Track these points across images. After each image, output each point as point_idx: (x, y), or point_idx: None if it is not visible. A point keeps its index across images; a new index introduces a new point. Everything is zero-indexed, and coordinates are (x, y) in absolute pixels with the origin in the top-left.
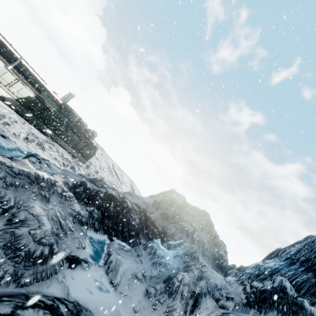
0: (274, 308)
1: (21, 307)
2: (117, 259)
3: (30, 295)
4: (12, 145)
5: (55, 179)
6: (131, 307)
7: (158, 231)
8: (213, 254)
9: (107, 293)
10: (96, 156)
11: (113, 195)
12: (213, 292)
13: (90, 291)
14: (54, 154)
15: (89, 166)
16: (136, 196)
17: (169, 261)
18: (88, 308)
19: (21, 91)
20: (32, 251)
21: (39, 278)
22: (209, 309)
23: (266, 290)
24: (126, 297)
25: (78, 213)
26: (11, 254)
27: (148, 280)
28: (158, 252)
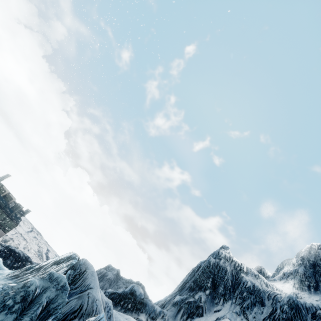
0: (119, 305)
1: None
2: None
3: None
4: None
5: None
6: None
7: None
8: None
9: None
10: (24, 237)
11: (15, 251)
12: None
13: None
14: None
15: (8, 240)
16: None
17: None
18: None
19: None
20: None
21: None
22: None
23: (116, 292)
24: None
25: None
26: None
27: None
28: None
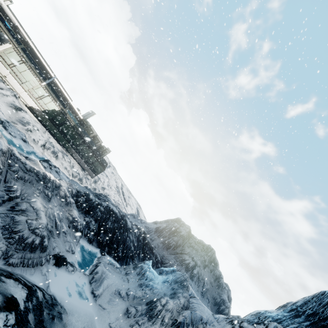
0: None
1: (5, 276)
2: (103, 272)
3: (14, 274)
4: (30, 149)
5: (60, 183)
6: (107, 322)
7: (155, 259)
8: (214, 297)
9: (86, 302)
10: (106, 173)
11: (113, 210)
12: (196, 324)
13: (69, 293)
14: (65, 164)
15: (97, 181)
16: (139, 220)
17: (156, 285)
18: (63, 306)
19: (48, 104)
20: (25, 237)
21: (26, 263)
22: None
23: None
24: (104, 311)
25: (75, 219)
26: (7, 235)
27: (131, 300)
28: (148, 273)
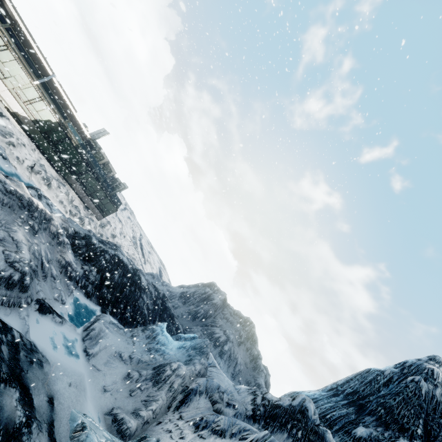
0: (285, 430)
1: None
2: (102, 330)
3: None
4: (11, 170)
5: (52, 216)
6: (101, 384)
7: (176, 330)
8: (247, 380)
9: (76, 360)
10: (119, 217)
11: (123, 261)
12: (212, 392)
13: (54, 346)
14: (61, 196)
15: (105, 225)
16: (160, 281)
17: (169, 351)
18: (46, 357)
19: (42, 112)
20: (0, 269)
21: None
22: (199, 410)
23: (281, 406)
24: (98, 373)
25: (69, 264)
26: None
27: (135, 364)
28: (160, 337)
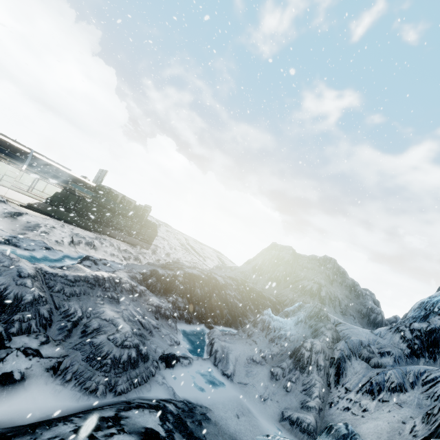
0: None
1: (124, 410)
2: (223, 347)
3: (131, 401)
4: (59, 255)
5: (118, 276)
6: (257, 396)
7: (270, 302)
8: (357, 310)
9: (223, 387)
10: (160, 235)
11: (194, 274)
12: (358, 351)
13: (200, 388)
14: (109, 250)
15: (156, 250)
16: (228, 268)
17: (290, 332)
18: (203, 405)
19: (46, 189)
20: (118, 356)
21: (136, 383)
22: (359, 374)
23: (435, 329)
24: (247, 387)
25: (158, 307)
26: (97, 365)
27: (270, 361)
28: (273, 324)
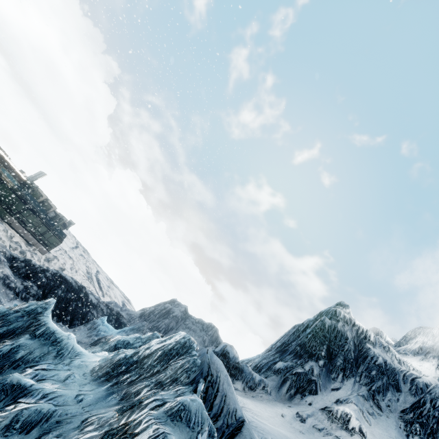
0: None
1: None
2: None
3: None
4: None
5: None
6: None
7: None
8: None
9: None
10: (69, 254)
11: (66, 278)
12: None
13: None
14: None
15: (52, 259)
16: (119, 307)
17: (109, 335)
18: None
19: None
20: None
21: None
22: None
23: None
24: None
25: (6, 276)
26: None
27: None
28: (101, 327)
